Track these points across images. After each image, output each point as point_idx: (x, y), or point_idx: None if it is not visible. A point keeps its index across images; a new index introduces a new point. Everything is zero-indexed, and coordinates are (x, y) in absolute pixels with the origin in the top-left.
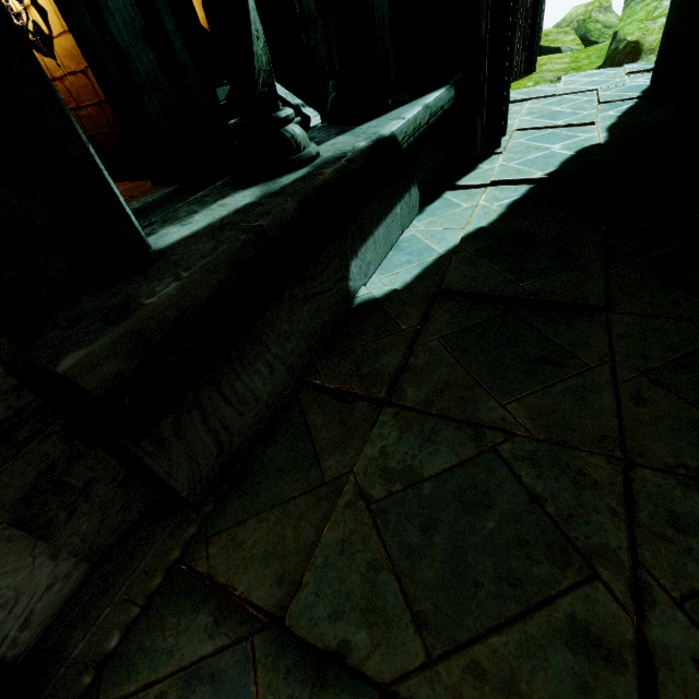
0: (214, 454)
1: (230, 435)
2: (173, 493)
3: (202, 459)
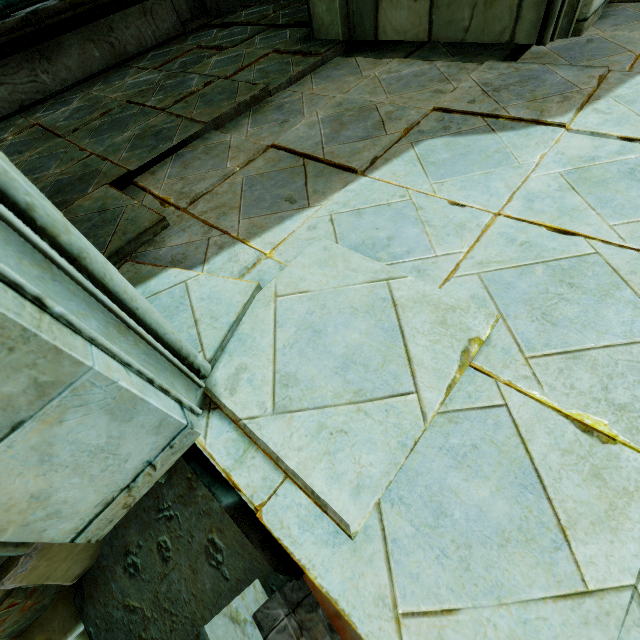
0: (216, 6)
1: (220, 5)
2: (207, 13)
3: (213, 4)
